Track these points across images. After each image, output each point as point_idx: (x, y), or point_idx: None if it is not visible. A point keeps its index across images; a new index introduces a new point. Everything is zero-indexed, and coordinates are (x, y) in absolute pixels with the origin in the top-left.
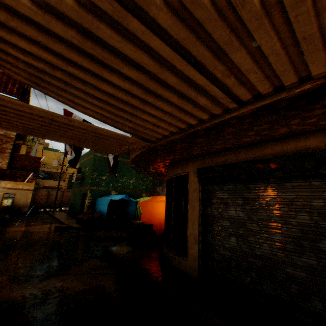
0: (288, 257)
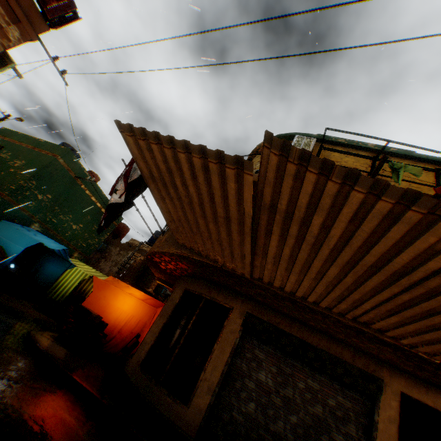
0: (296, 439)
